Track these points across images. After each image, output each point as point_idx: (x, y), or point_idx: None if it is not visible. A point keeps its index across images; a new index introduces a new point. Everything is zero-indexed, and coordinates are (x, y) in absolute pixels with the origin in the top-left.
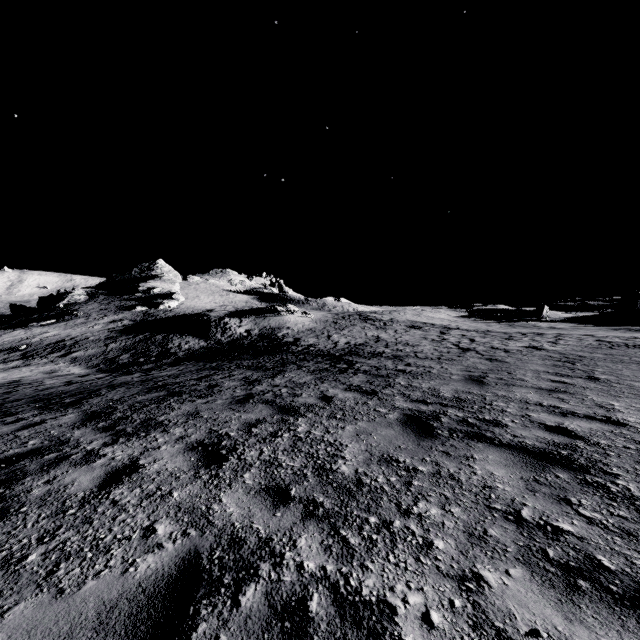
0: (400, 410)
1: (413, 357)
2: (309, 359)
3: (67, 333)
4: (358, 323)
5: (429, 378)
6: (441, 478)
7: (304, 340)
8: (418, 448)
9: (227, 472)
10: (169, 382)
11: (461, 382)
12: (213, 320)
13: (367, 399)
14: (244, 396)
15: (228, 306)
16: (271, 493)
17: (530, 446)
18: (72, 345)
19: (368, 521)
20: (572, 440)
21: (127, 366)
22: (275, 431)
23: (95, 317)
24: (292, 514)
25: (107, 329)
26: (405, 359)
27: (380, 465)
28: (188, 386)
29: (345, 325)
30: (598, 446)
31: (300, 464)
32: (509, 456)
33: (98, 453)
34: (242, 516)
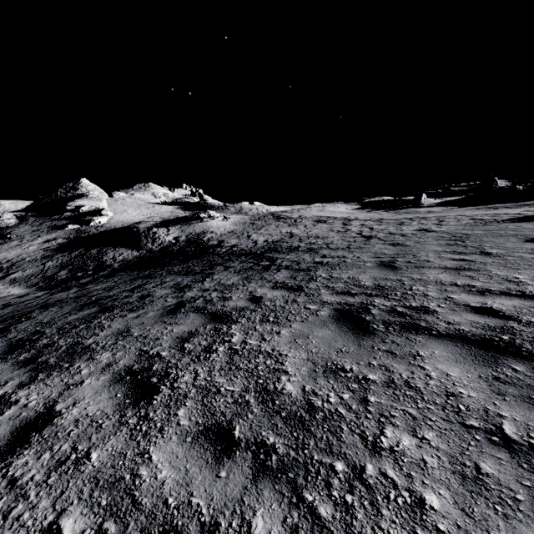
0: (329, 305)
1: (326, 249)
2: (234, 259)
3: (2, 256)
4: (272, 222)
5: (346, 268)
6: (397, 388)
7: (227, 242)
8: (360, 350)
9: (158, 410)
10: (102, 296)
11: (376, 269)
12: (142, 231)
13: (295, 296)
14: (175, 305)
15: (155, 217)
16: (211, 438)
17: (469, 334)
18: (9, 267)
19: (334, 470)
20: (505, 321)
21: (65, 282)
22: (209, 345)
23: (29, 239)
24: (240, 471)
25: (42, 249)
26: (320, 251)
27: (327, 378)
28: (120, 299)
29: (261, 225)
30: (533, 326)
31: (240, 387)
32: (455, 349)
33: (9, 400)
34: (177, 484)
